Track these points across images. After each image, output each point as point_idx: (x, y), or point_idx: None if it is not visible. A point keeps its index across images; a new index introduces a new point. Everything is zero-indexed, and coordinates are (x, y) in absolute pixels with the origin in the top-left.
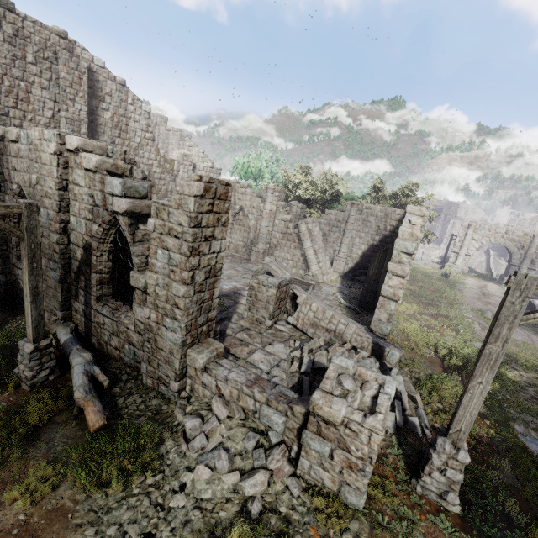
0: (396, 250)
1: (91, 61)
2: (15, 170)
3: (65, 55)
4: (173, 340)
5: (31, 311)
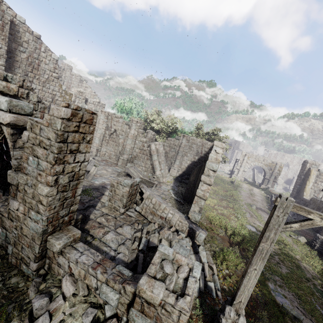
0: (207, 167)
1: (14, 17)
2: None
3: None
4: (35, 230)
5: None
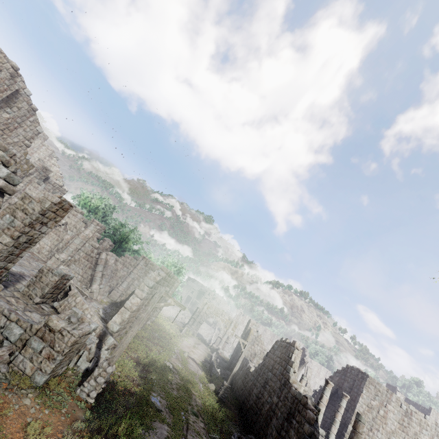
0: (144, 283)
1: (22, 88)
2: None
3: (7, 76)
4: None
5: None
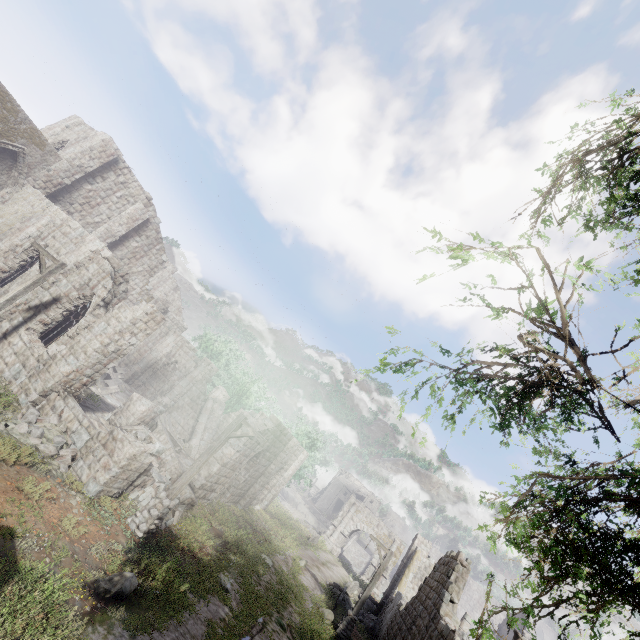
0: (242, 429)
1: (153, 217)
2: (54, 238)
3: (141, 206)
4: (64, 369)
5: (0, 304)
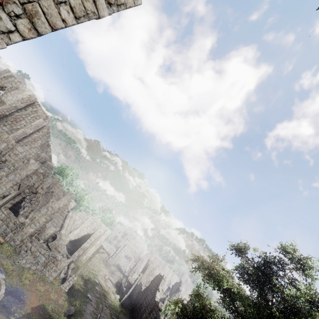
0: (92, 236)
1: (47, 123)
2: (10, 156)
3: (42, 120)
4: (30, 230)
5: (0, 205)
